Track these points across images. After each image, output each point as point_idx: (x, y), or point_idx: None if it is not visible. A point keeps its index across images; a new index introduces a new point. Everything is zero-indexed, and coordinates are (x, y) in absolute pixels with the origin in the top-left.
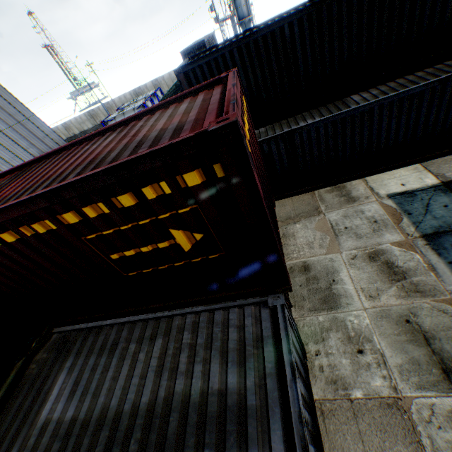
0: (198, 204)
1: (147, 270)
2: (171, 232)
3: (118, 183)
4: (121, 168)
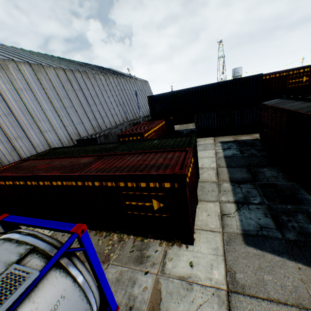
0: (310, 73)
1: (292, 85)
2: (303, 77)
3: (301, 68)
4: (304, 66)
